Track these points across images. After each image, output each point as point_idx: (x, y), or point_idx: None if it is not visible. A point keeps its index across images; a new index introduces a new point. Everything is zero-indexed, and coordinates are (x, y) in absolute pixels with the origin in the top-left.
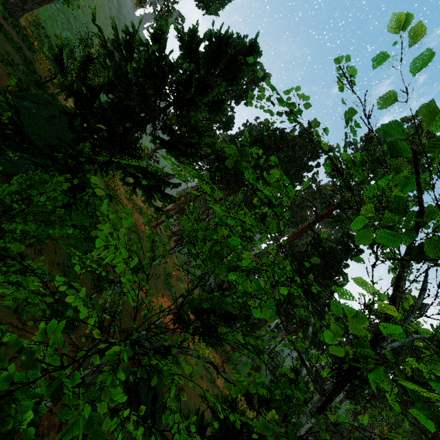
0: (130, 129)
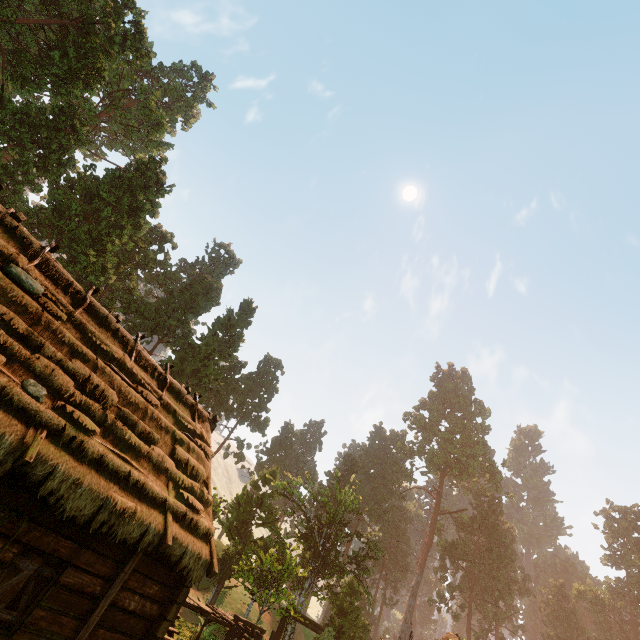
0: (247, 528)
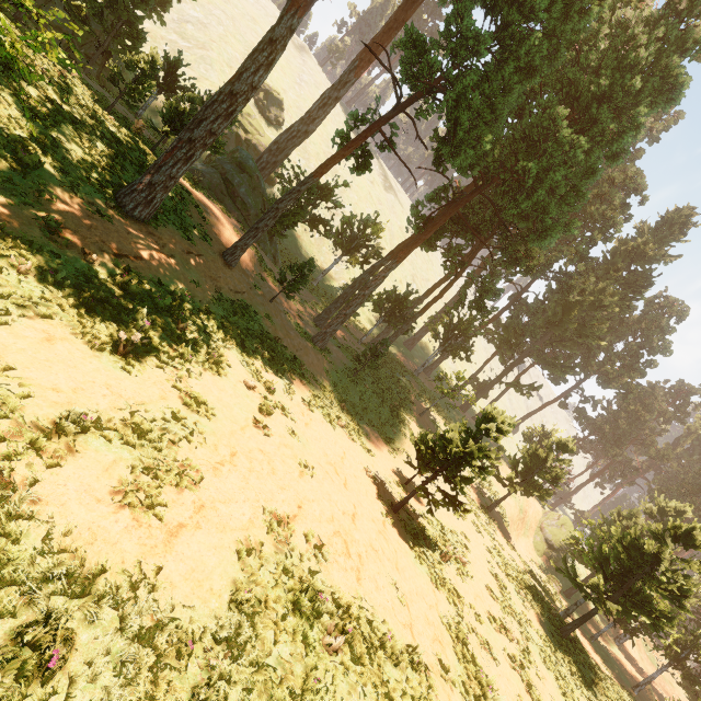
0: None
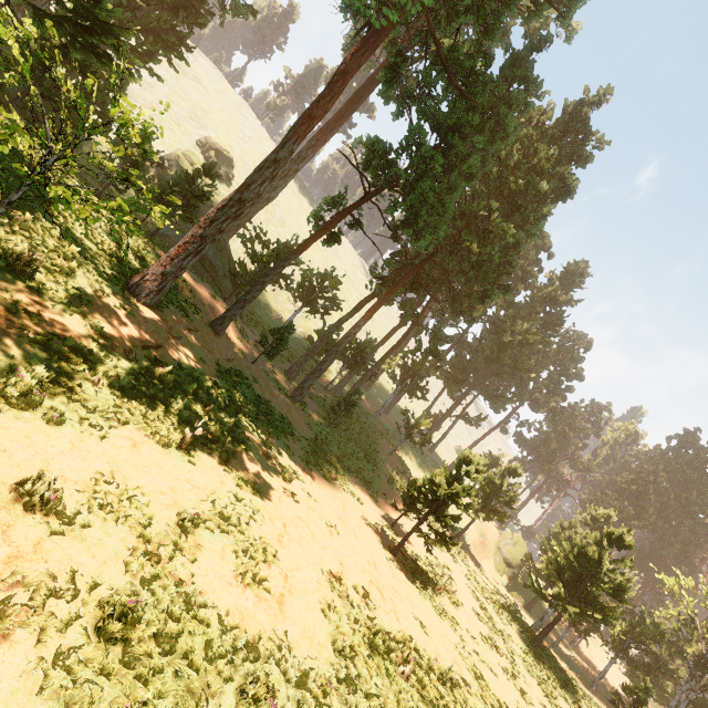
0: None
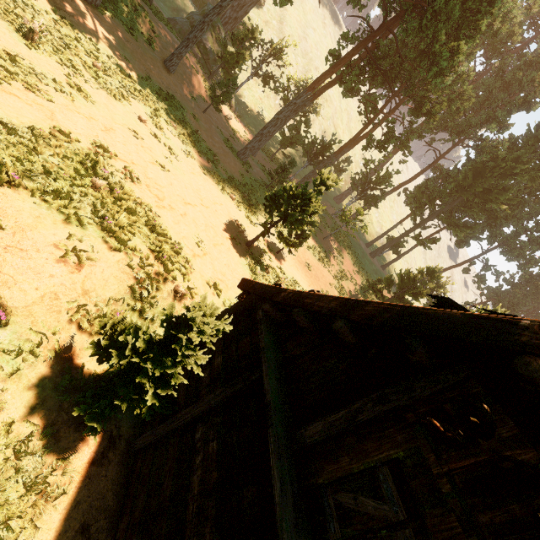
0: None
